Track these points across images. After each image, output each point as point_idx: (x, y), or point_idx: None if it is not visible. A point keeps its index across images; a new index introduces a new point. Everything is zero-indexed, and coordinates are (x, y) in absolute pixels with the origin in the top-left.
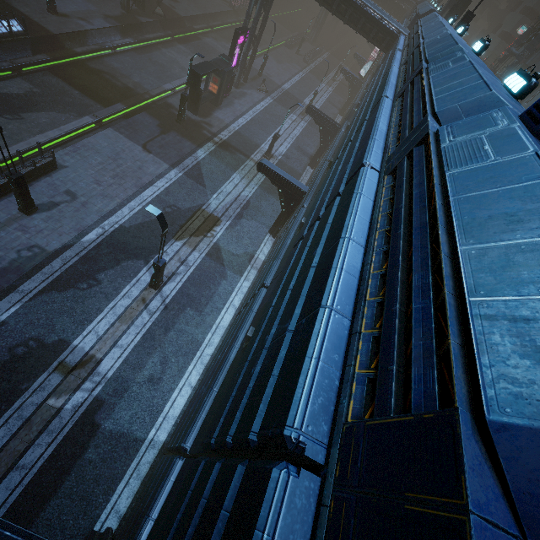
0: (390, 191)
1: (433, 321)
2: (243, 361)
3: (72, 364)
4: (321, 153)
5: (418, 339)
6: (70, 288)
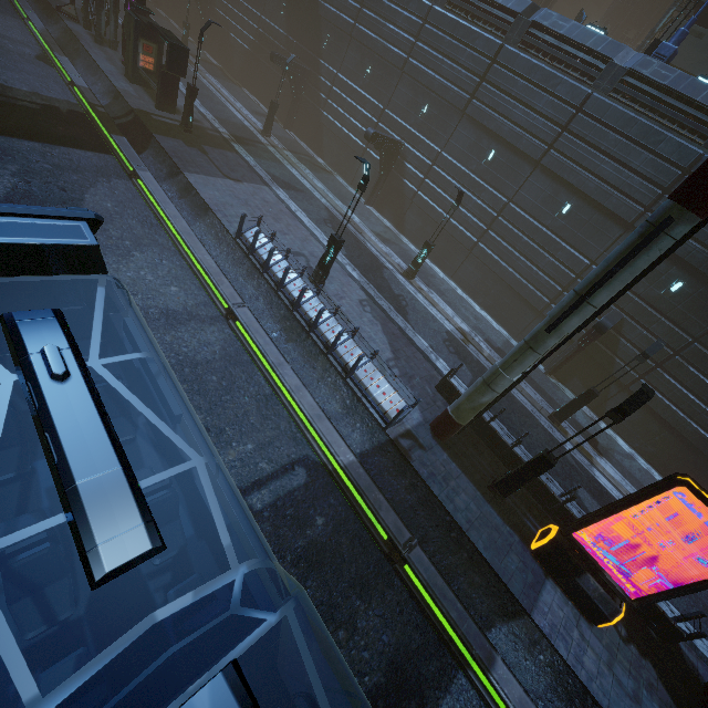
0: (624, 99)
1: (705, 116)
2: (608, 198)
3: (462, 338)
4: (297, 109)
5: (707, 120)
6: (406, 309)
